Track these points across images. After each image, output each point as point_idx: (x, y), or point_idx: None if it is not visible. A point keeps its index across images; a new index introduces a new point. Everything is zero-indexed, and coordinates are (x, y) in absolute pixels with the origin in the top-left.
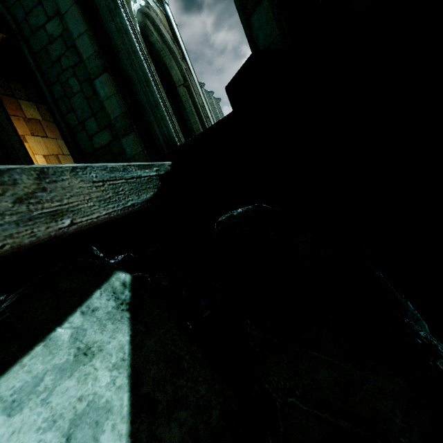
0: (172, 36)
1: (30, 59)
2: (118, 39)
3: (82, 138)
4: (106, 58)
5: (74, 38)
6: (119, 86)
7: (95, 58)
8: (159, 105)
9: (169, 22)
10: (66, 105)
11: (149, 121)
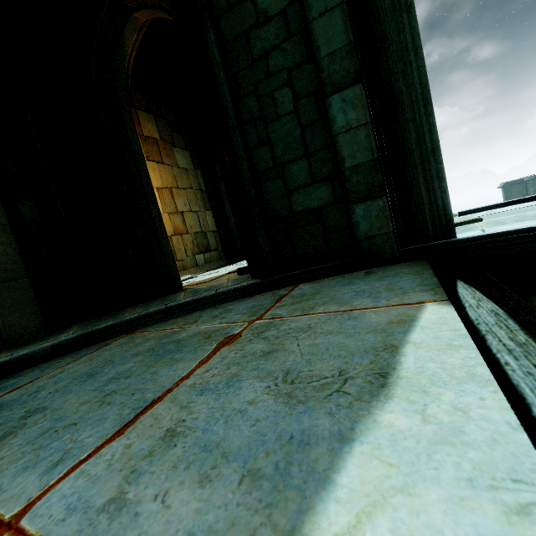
0: None
1: (215, 51)
2: (390, 21)
3: (272, 191)
4: (360, 56)
5: (311, 17)
6: (372, 109)
7: (344, 55)
8: (438, 150)
9: None
10: (259, 133)
11: (414, 178)
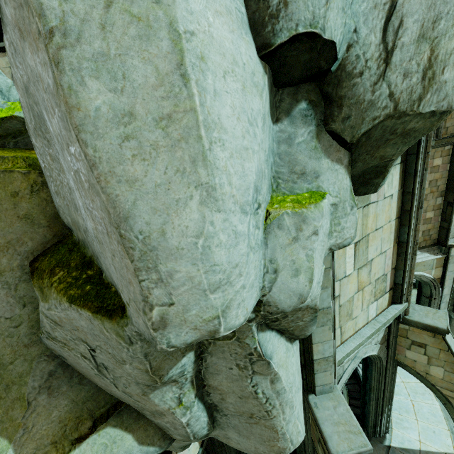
0: (442, 269)
1: None
2: None
3: None
4: None
5: None
6: None
7: None
8: None
9: (445, 261)
10: None
11: None
